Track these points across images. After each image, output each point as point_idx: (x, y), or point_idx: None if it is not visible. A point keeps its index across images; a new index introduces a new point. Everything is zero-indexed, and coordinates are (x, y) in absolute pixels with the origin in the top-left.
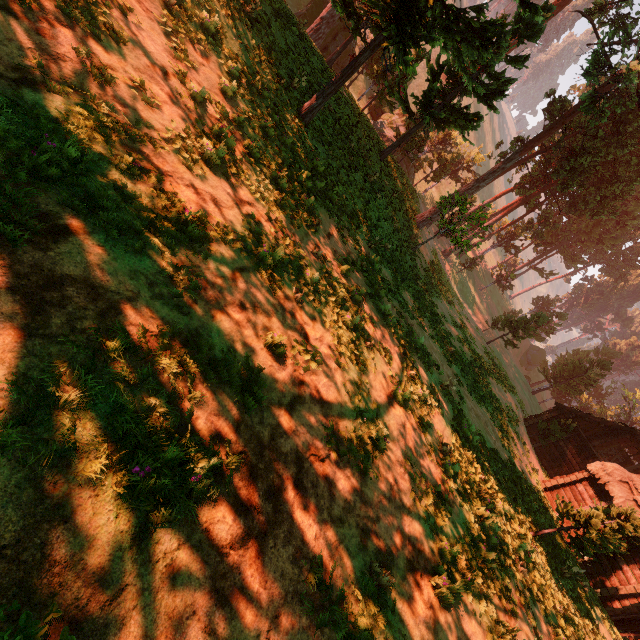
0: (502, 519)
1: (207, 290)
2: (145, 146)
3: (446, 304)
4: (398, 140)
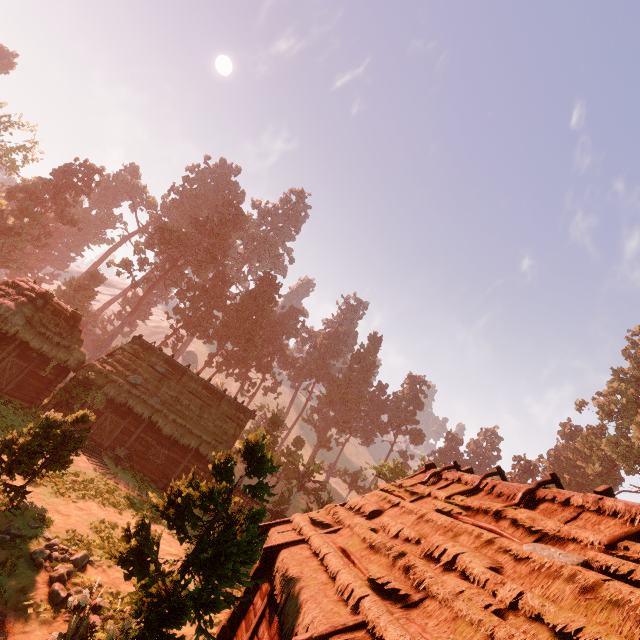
0: None
1: None
2: None
3: None
4: None
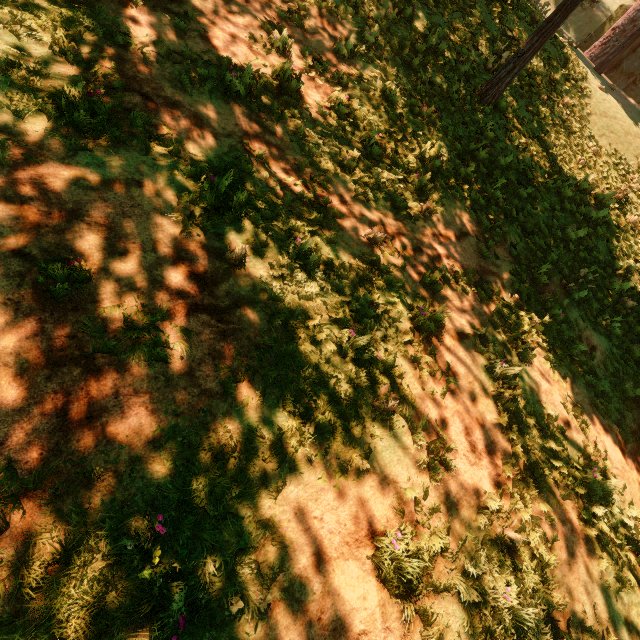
0: None
1: (21, 172)
2: (131, 54)
3: None
4: None
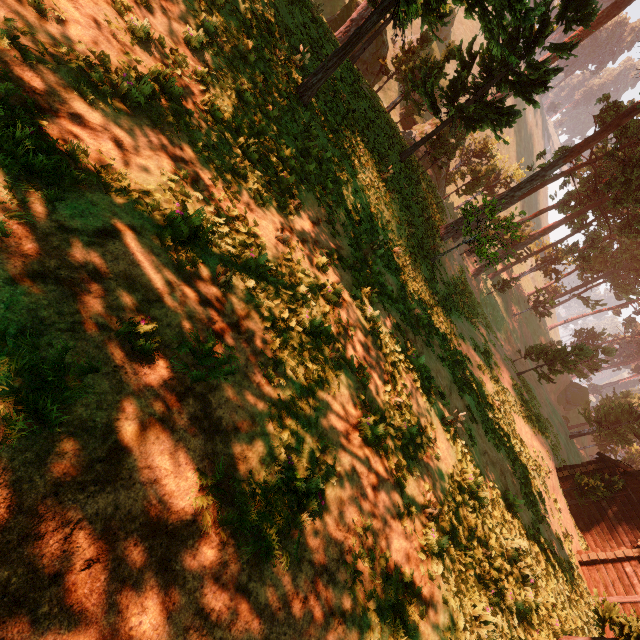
0: (512, 618)
1: (26, 240)
2: (6, 52)
3: (468, 325)
4: (421, 139)
